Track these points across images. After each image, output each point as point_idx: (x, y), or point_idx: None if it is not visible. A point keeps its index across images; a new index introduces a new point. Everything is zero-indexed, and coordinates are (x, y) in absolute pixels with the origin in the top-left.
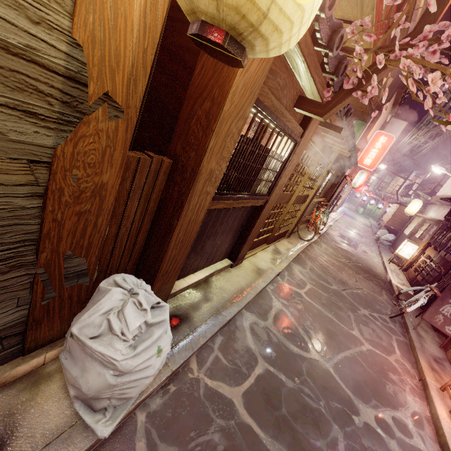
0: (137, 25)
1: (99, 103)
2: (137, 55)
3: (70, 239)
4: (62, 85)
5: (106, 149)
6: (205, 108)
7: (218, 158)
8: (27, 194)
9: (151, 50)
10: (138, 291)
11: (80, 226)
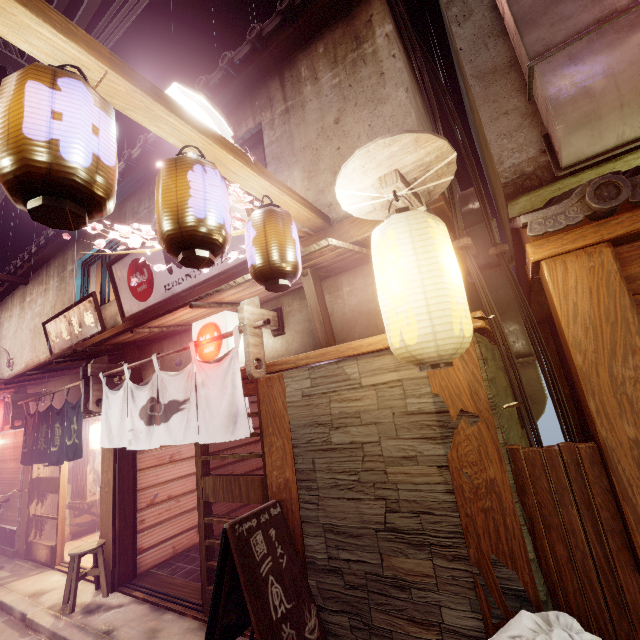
0: (460, 365)
1: (459, 418)
2: (468, 378)
3: (488, 539)
4: (436, 418)
5: (480, 448)
6: (574, 372)
7: (633, 419)
8: (443, 490)
9: (476, 370)
10: (554, 628)
11: (491, 525)
